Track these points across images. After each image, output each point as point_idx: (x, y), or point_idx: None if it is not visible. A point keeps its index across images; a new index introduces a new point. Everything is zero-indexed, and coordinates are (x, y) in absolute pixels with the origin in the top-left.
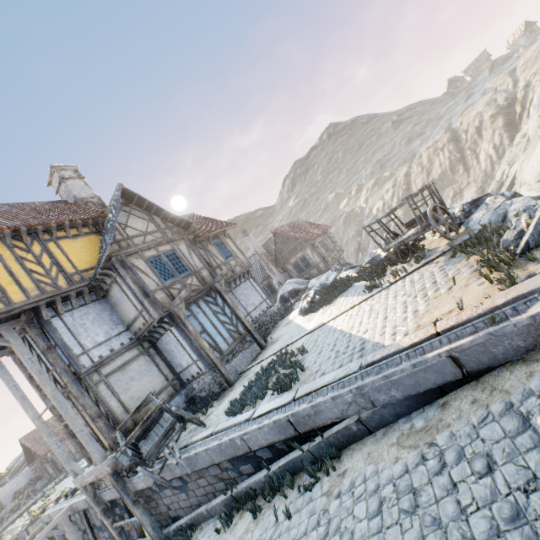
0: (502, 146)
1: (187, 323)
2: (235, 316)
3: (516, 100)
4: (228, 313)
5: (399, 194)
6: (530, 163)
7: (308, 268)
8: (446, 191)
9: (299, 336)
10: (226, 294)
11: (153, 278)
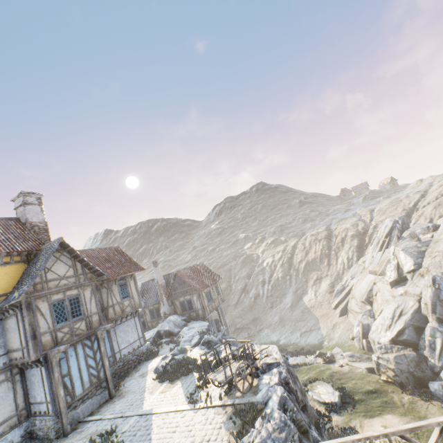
0: (352, 260)
1: (56, 369)
2: (102, 363)
3: (367, 233)
4: (98, 357)
5: (284, 259)
6: (360, 285)
7: (190, 310)
8: (313, 274)
9: (133, 411)
10: (103, 341)
11: (49, 320)
